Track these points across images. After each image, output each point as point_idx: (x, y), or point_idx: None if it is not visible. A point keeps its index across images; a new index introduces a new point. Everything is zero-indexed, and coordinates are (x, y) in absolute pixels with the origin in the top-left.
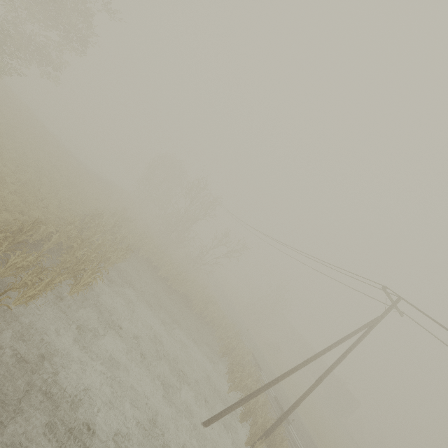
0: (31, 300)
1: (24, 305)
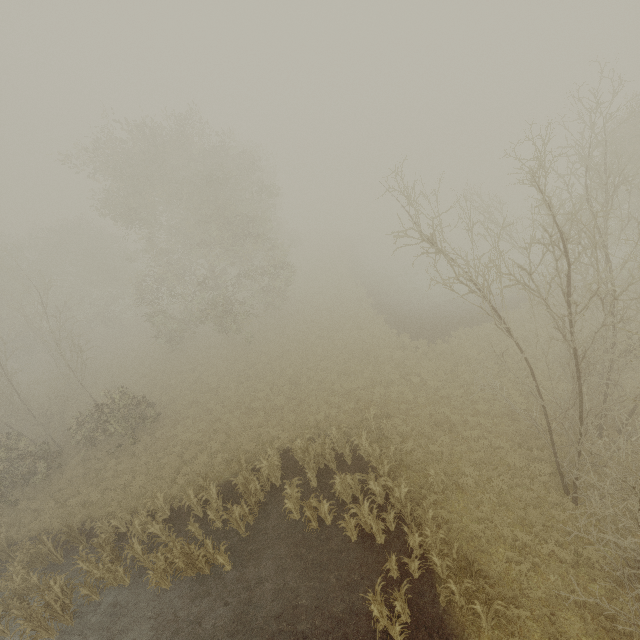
0: (2, 634)
1: (8, 637)
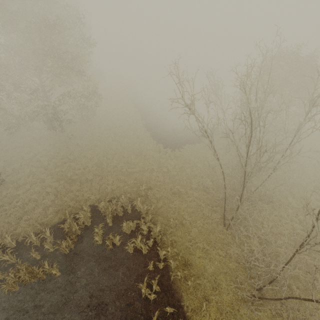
0: None
1: None
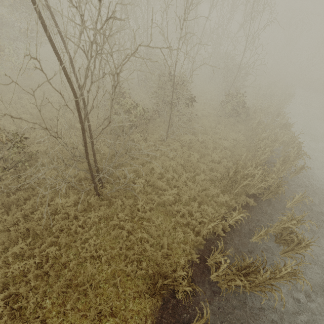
0: None
1: None
